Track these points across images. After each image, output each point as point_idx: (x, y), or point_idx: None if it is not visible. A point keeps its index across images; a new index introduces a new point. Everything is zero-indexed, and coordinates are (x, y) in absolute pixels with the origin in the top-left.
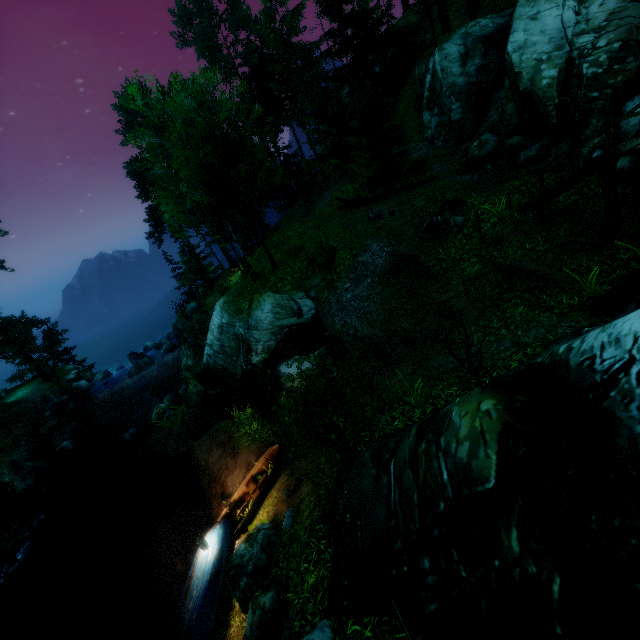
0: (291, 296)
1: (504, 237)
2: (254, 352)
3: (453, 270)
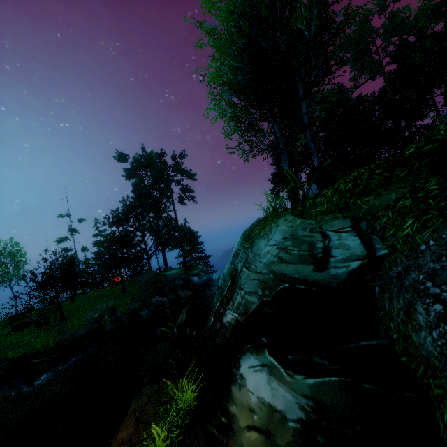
0: (318, 223)
1: None
2: (231, 303)
3: None
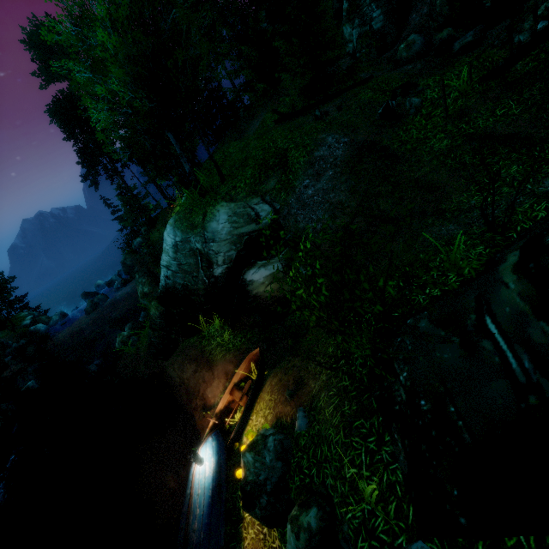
0: (246, 203)
1: (470, 109)
2: (215, 264)
3: (420, 149)
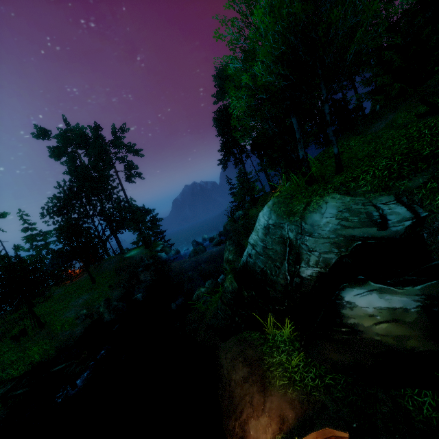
0: (370, 199)
1: None
2: (304, 262)
3: None
